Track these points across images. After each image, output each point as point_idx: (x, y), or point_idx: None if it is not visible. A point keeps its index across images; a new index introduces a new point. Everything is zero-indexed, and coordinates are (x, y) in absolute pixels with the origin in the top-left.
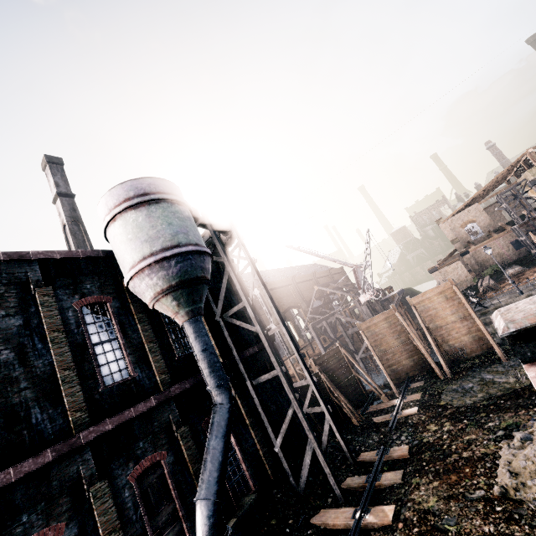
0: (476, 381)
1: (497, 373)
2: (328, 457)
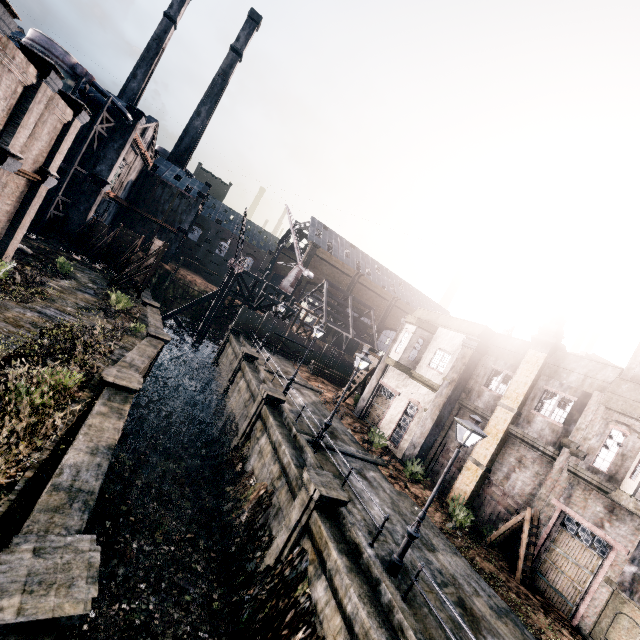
0: (91, 274)
1: (92, 277)
2: (45, 232)
